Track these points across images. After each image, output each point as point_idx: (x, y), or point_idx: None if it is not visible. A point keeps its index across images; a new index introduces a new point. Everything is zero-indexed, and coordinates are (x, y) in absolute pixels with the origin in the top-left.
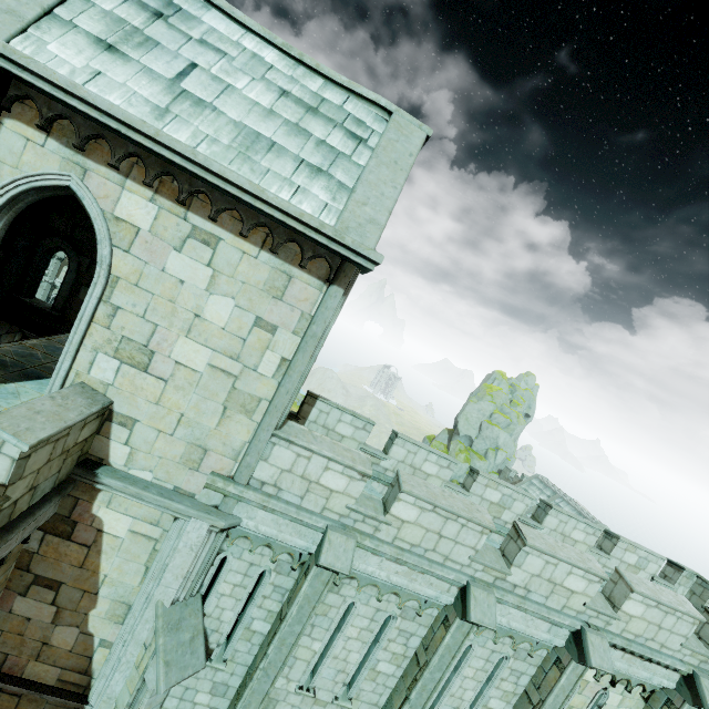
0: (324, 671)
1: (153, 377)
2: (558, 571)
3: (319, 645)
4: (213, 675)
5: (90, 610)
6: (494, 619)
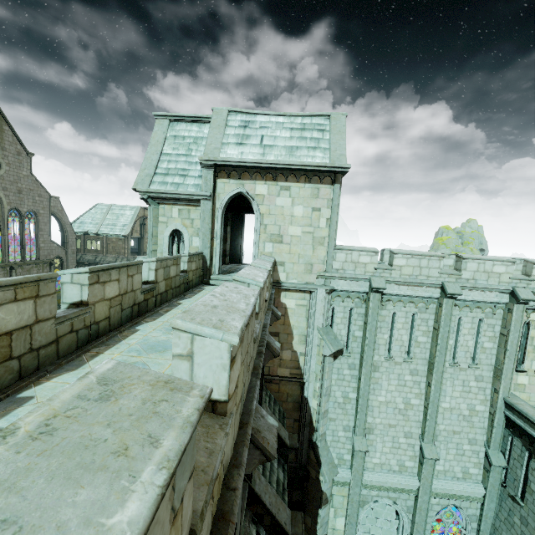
0: (393, 348)
1: (285, 244)
2: (487, 265)
3: (387, 336)
4: (346, 361)
5: (292, 341)
6: (460, 291)
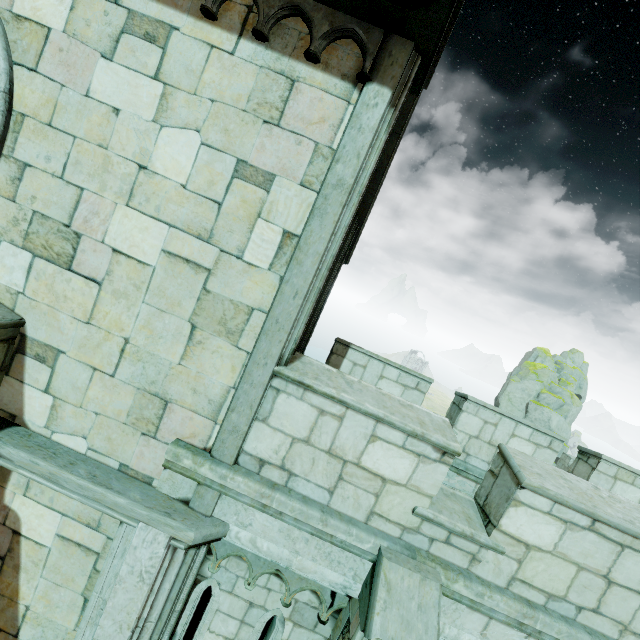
0: None
1: (80, 277)
2: None
3: None
4: None
5: None
6: None
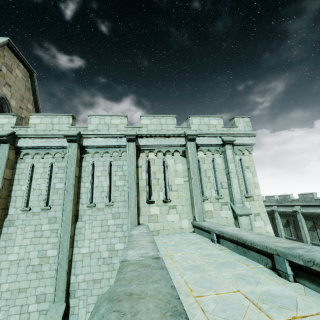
0: (31, 198)
1: None
2: (106, 119)
3: (25, 187)
4: None
5: None
6: (76, 133)
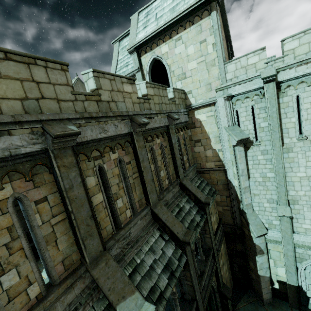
0: (305, 128)
1: (188, 78)
2: None
3: (294, 119)
4: (258, 149)
5: (210, 143)
6: None
